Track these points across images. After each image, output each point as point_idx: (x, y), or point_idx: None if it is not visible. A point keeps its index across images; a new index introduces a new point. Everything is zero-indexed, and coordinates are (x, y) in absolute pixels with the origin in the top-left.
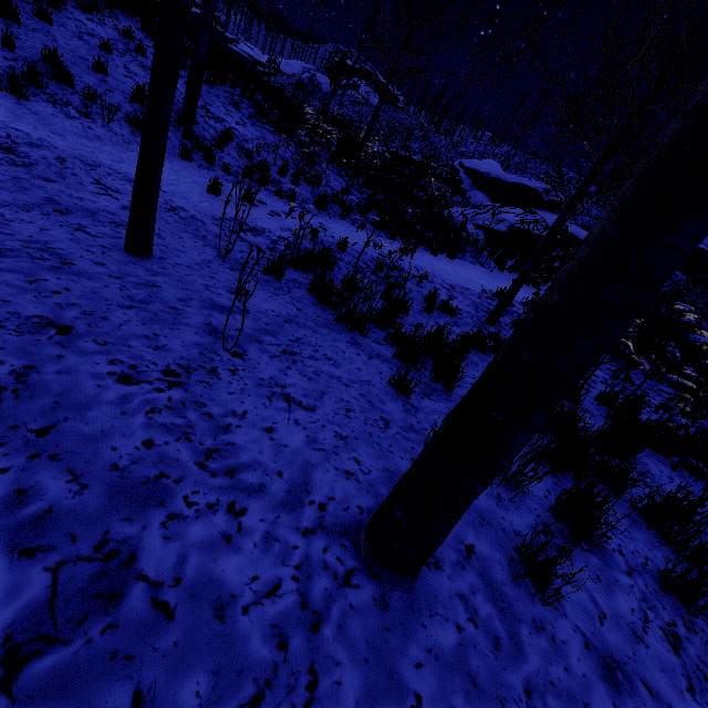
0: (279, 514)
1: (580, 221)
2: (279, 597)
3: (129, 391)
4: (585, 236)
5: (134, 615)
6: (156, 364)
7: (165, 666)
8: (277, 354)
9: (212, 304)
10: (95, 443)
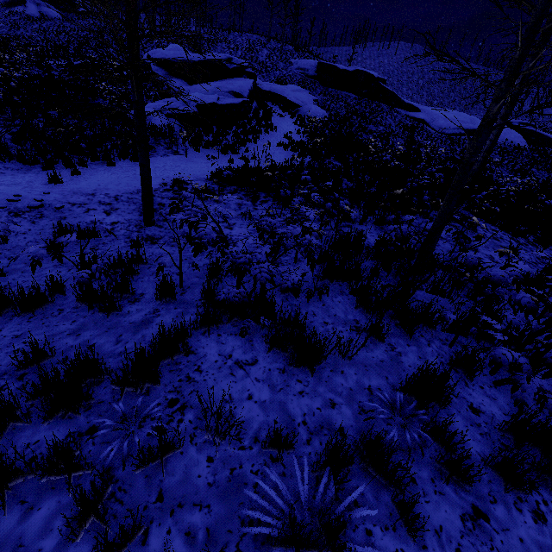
0: None
1: (273, 77)
2: None
3: None
4: (277, 88)
5: None
6: None
7: None
8: None
9: None
10: None
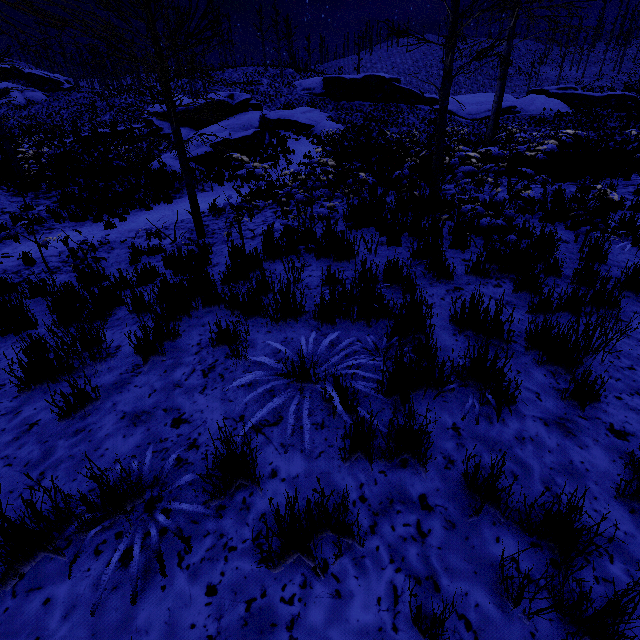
0: None
1: (279, 105)
2: None
3: None
4: (286, 114)
5: None
6: None
7: None
8: None
9: None
10: None
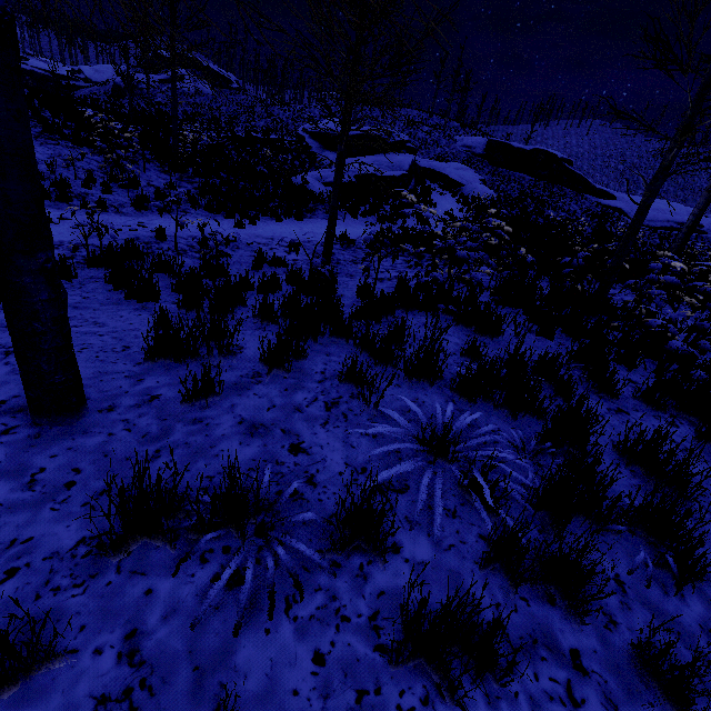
0: None
1: (433, 154)
2: None
3: None
4: (438, 166)
5: None
6: None
7: None
8: None
9: None
10: None
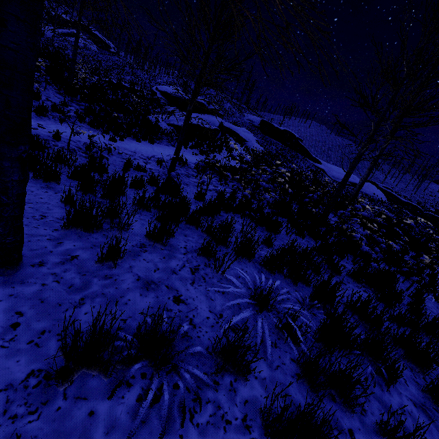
0: None
1: (231, 120)
2: None
3: None
4: (234, 127)
5: None
6: None
7: None
8: None
9: None
10: None
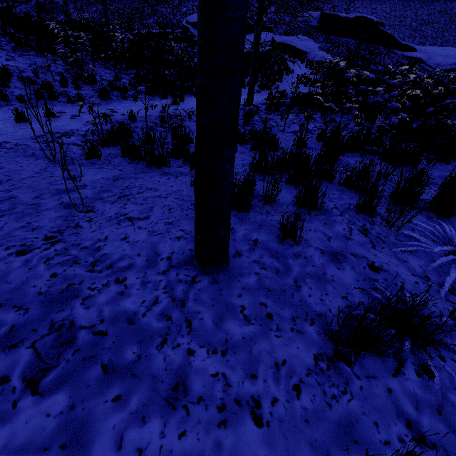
0: (146, 272)
1: (281, 31)
2: (159, 303)
3: (27, 257)
4: (287, 39)
5: (86, 342)
6: (37, 238)
7: (112, 351)
8: (115, 200)
9: (59, 191)
10: (21, 289)
